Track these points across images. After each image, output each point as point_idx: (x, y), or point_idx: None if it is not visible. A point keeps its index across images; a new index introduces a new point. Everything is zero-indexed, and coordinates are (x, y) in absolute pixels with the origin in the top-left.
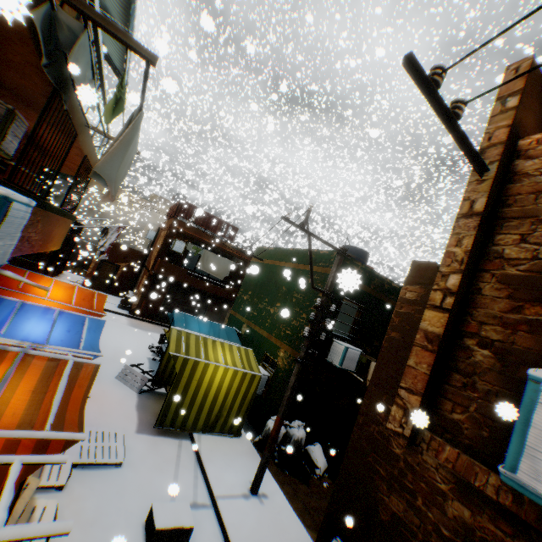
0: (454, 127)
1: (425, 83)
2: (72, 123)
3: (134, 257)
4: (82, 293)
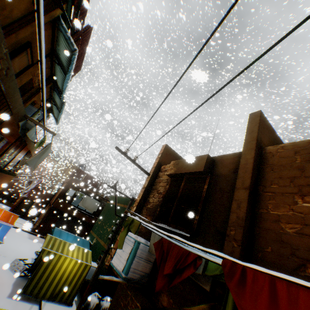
0: (135, 162)
1: (123, 152)
2: (26, 142)
3: (45, 197)
4: (6, 213)
